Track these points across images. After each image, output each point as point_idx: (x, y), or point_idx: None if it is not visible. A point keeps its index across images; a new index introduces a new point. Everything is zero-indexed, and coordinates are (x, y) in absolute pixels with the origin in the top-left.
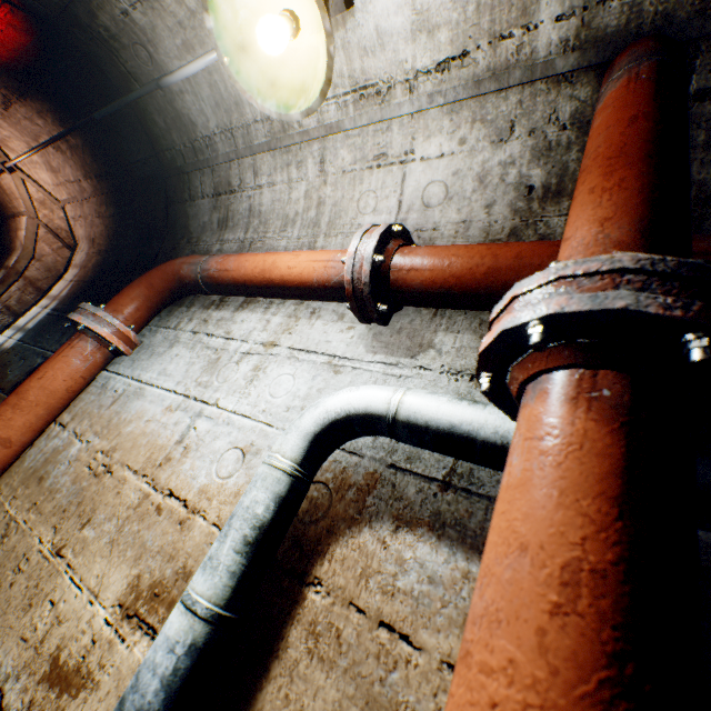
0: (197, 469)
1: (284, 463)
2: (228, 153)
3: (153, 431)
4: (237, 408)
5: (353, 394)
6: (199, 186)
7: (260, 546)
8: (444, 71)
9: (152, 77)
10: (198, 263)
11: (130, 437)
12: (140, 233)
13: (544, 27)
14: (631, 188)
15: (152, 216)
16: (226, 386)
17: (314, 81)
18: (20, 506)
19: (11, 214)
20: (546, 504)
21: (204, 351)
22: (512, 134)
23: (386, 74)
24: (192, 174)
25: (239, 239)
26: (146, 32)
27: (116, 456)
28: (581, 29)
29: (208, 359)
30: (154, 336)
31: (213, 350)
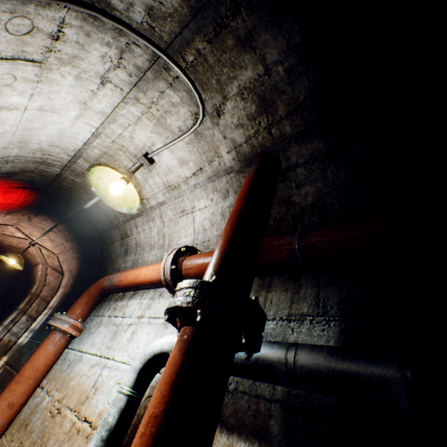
0: (99, 401)
1: (125, 389)
2: (123, 220)
3: (83, 381)
4: (122, 358)
5: (157, 342)
6: (114, 236)
7: (109, 440)
8: (196, 175)
9: (88, 197)
10: (109, 279)
11: (72, 387)
12: (91, 263)
13: (225, 155)
14: (226, 235)
15: (96, 254)
16: (119, 346)
17: (139, 197)
18: (14, 445)
19: (35, 264)
20: (156, 390)
21: (112, 327)
22: (229, 194)
23: (176, 180)
24: (111, 232)
25: (132, 259)
26: (82, 184)
27: (64, 401)
28: (237, 154)
29: (113, 331)
30: (92, 322)
31: (116, 325)
